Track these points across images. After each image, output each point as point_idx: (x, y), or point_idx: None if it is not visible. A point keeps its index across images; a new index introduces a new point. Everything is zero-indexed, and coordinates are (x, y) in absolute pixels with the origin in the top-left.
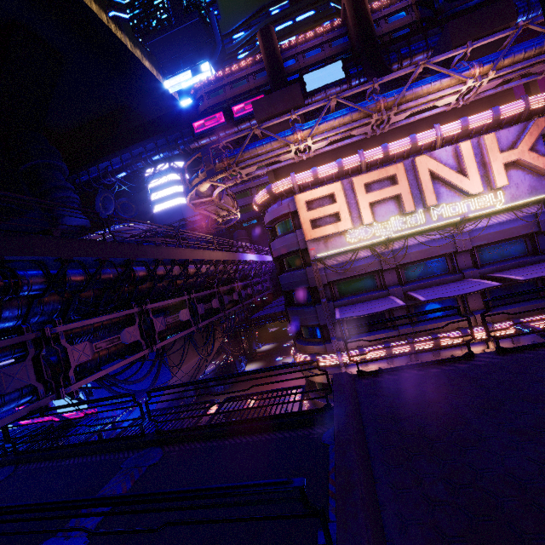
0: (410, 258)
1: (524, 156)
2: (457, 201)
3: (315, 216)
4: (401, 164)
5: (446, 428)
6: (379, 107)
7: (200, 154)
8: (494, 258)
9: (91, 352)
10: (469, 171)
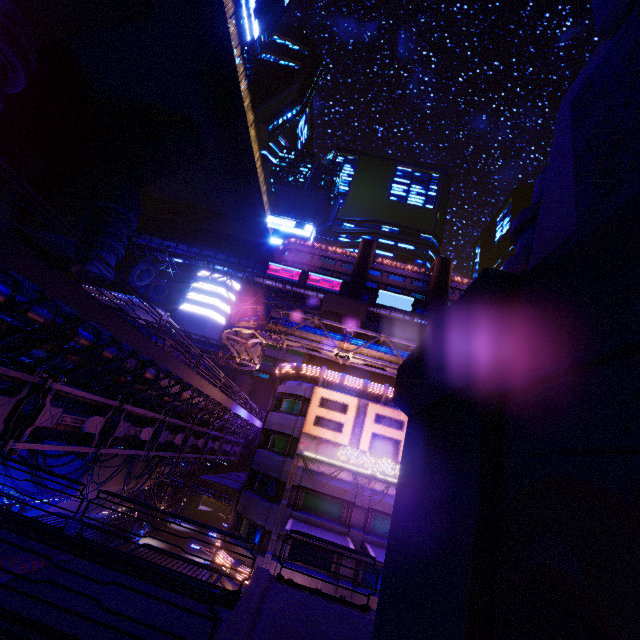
0: (384, 507)
1: None
2: None
3: (322, 415)
4: None
5: (314, 636)
6: None
7: (263, 307)
8: None
9: (57, 420)
10: None
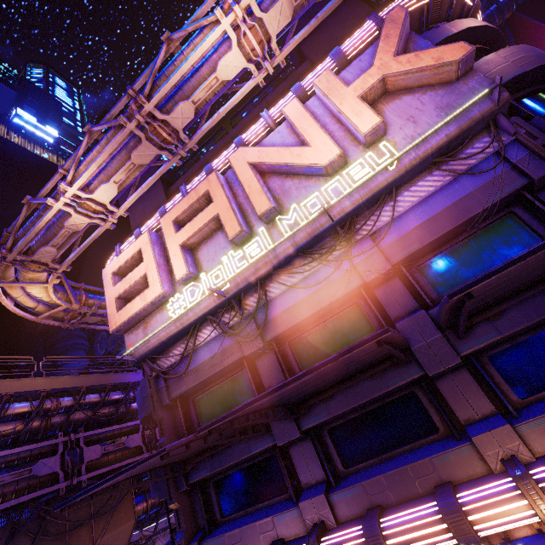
0: (286, 321)
1: (391, 67)
2: (316, 190)
3: (121, 291)
4: (213, 174)
5: None
6: (133, 111)
7: None
8: (464, 275)
9: None
10: (307, 135)
